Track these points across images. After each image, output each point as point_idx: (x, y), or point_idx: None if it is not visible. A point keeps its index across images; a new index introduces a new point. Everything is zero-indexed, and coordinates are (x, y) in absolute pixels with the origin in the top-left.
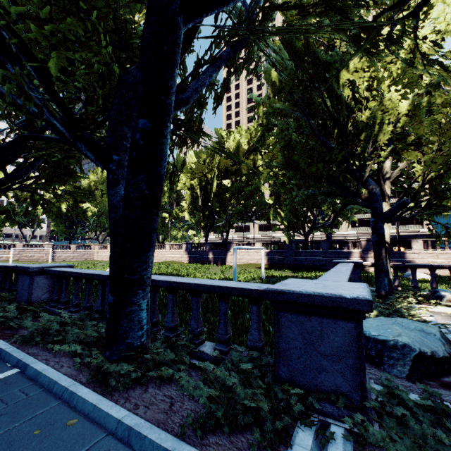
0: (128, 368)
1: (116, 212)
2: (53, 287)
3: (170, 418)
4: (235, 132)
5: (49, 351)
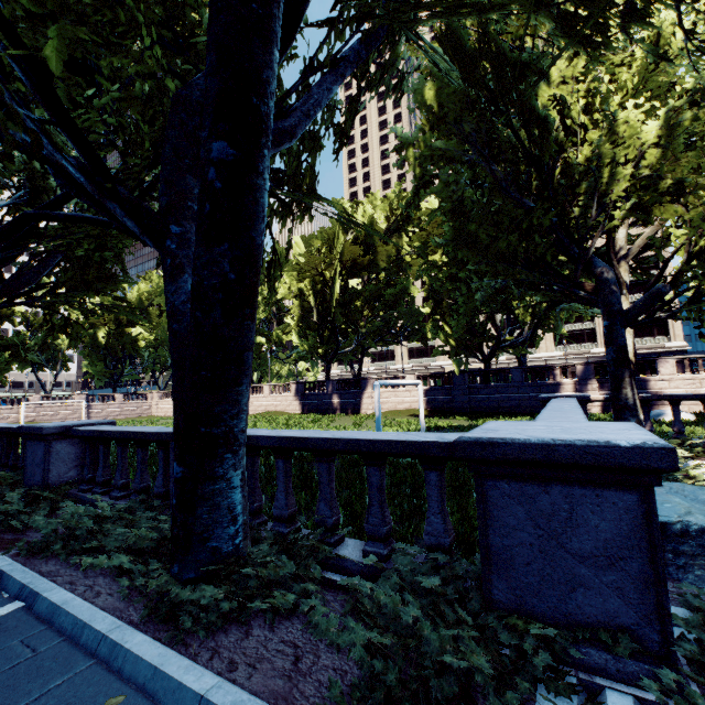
0: (214, 594)
1: (181, 321)
2: (83, 458)
3: (296, 688)
4: (364, 202)
5: (77, 568)
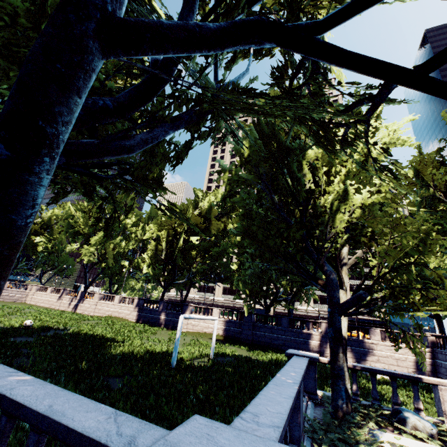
0: None
1: None
2: None
3: None
4: (210, 194)
5: None
